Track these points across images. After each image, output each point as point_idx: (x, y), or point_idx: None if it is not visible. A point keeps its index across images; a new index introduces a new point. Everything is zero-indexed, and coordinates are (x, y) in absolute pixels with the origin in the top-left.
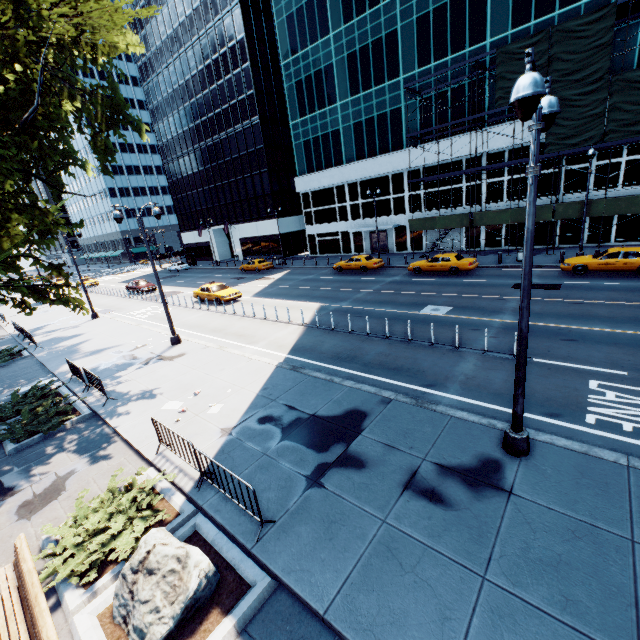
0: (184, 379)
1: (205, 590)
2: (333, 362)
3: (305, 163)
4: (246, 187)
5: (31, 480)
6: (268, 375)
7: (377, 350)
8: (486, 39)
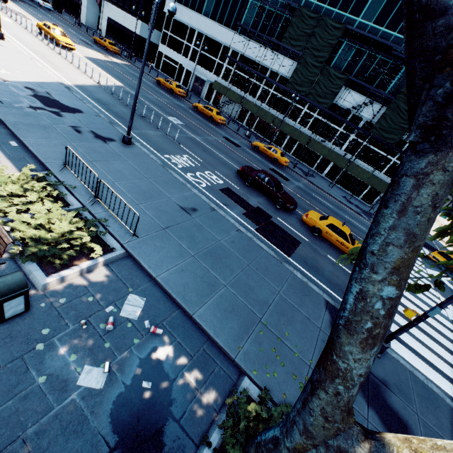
0: None
1: None
2: (94, 100)
3: None
4: None
5: None
6: (49, 81)
7: (122, 110)
8: None
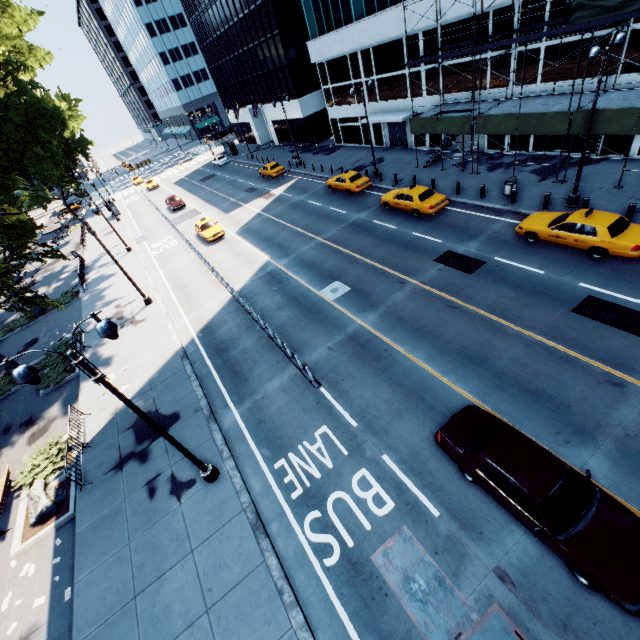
0: (129, 351)
1: (49, 510)
2: (211, 353)
3: (314, 20)
4: (264, 56)
5: (41, 419)
6: (166, 360)
7: (245, 345)
8: None
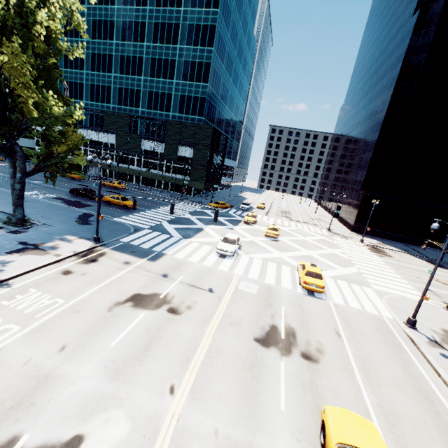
0: None
1: None
2: None
3: None
4: None
5: None
6: None
7: None
8: (111, 104)
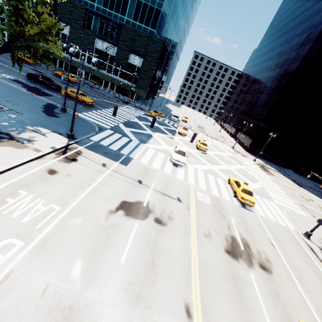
0: None
1: None
2: None
3: None
4: None
5: None
6: None
7: None
8: None
